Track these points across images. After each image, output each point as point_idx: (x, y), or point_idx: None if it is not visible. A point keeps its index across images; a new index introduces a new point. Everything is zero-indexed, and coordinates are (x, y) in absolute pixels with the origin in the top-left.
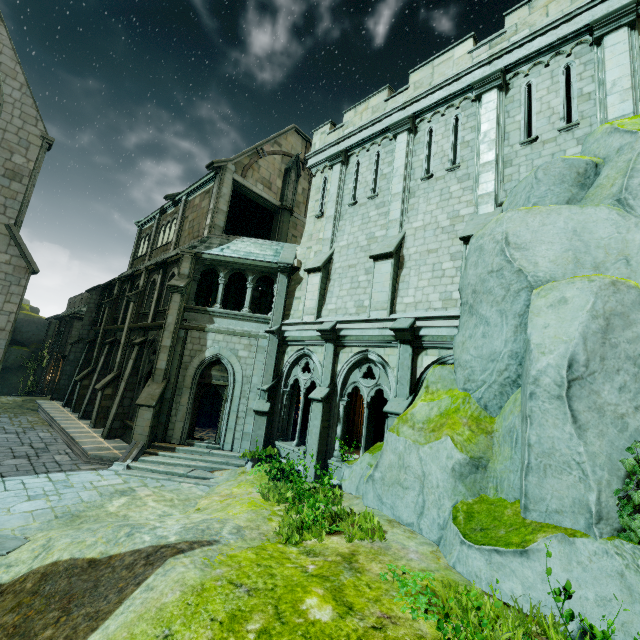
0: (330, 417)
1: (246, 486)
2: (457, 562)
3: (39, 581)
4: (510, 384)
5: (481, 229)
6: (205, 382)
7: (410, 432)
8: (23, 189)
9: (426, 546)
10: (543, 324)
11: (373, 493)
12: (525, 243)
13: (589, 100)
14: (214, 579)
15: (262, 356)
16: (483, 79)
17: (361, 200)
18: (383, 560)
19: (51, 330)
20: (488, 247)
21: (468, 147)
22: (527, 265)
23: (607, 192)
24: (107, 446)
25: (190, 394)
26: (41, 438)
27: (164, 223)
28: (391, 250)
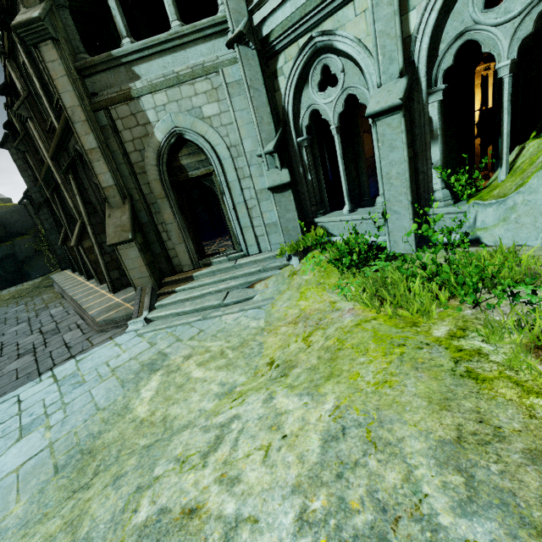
0: (414, 138)
1: (314, 293)
2: None
3: None
4: None
5: None
6: (180, 180)
7: None
8: None
9: None
10: None
11: None
12: None
13: None
14: None
15: (241, 100)
16: None
17: None
18: None
19: (31, 212)
20: None
21: None
22: None
23: None
24: (117, 302)
25: (170, 205)
26: (52, 317)
27: None
28: None
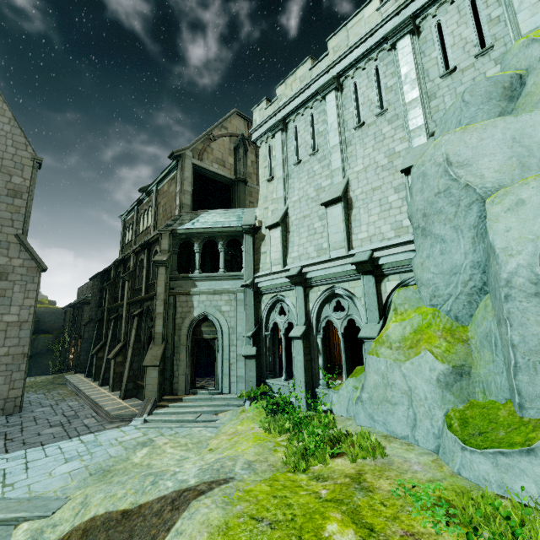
0: (310, 351)
1: (248, 423)
2: (461, 468)
3: (81, 537)
4: (477, 292)
5: (420, 158)
6: (197, 338)
7: (389, 352)
8: (24, 203)
9: (426, 456)
10: (504, 228)
11: (364, 413)
12: (467, 160)
13: (499, 23)
14: (236, 516)
15: (242, 308)
16: (395, 28)
17: (304, 158)
18: (389, 476)
19: (67, 317)
20: (431, 172)
21: (392, 91)
22: (473, 179)
23: (538, 97)
24: (125, 405)
25: (187, 350)
26: (71, 407)
27: (142, 212)
28: (339, 195)
